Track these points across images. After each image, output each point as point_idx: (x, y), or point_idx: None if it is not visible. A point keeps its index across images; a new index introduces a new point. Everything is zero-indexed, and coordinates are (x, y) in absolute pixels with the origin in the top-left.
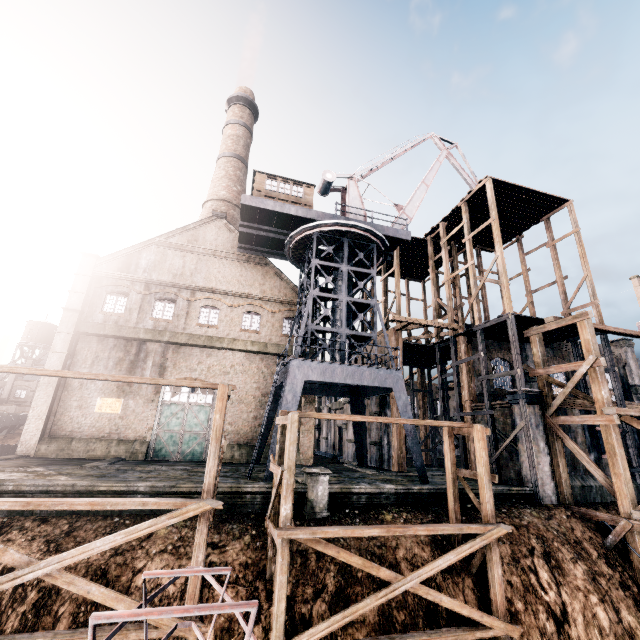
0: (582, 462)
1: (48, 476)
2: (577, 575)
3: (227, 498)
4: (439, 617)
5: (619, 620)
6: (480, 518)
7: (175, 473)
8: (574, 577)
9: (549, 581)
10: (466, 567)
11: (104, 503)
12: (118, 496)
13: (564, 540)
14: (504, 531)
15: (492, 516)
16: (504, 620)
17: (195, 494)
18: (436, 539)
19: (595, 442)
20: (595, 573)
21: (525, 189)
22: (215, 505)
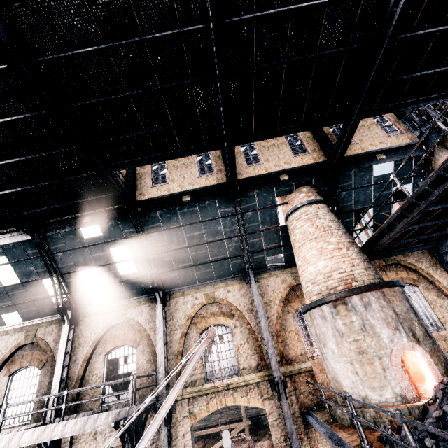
0: None
1: None
2: None
3: (255, 419)
4: None
5: None
6: None
7: (231, 412)
8: None
9: None
10: None
11: (215, 429)
12: (215, 427)
13: None
14: None
15: None
16: None
17: (242, 420)
18: None
19: None
20: None
21: None
22: (248, 423)
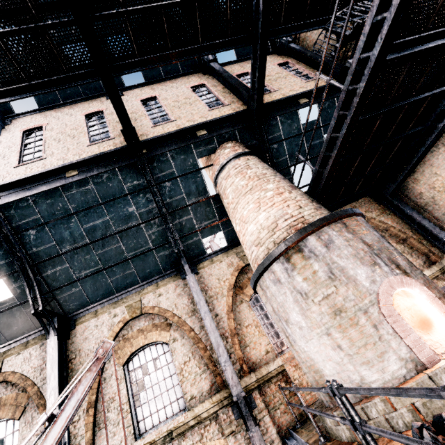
0: None
1: None
2: None
3: None
4: None
5: None
6: None
7: None
8: None
9: None
10: None
11: None
12: None
13: None
14: None
15: None
16: None
17: None
18: None
19: None
20: None
21: None
22: None
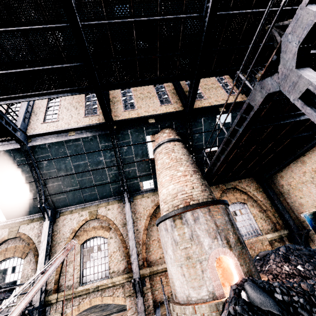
0: None
1: (88, 314)
2: None
3: None
4: None
5: None
6: None
7: None
8: None
9: None
10: None
11: None
12: (109, 315)
13: None
14: None
15: None
16: None
17: None
18: None
19: None
20: None
21: (211, 151)
22: None
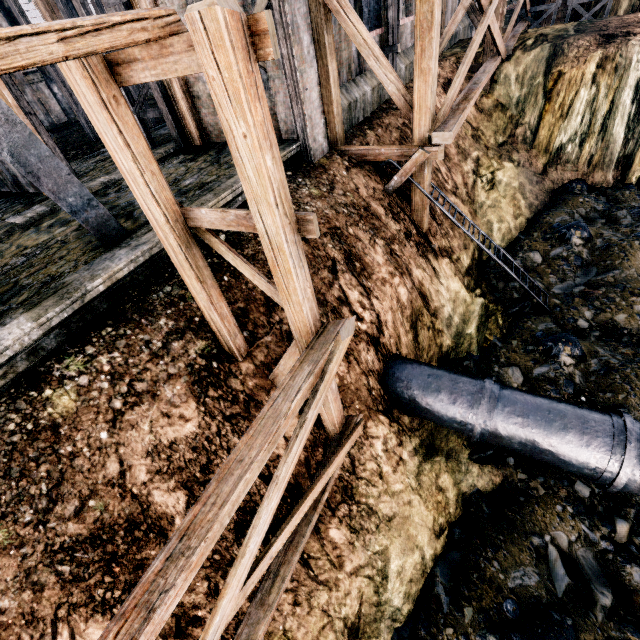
0: (368, 62)
1: None
2: (380, 262)
3: None
4: (258, 502)
5: (413, 283)
6: (251, 258)
7: None
8: (379, 269)
9: (361, 300)
10: (265, 379)
11: None
12: None
13: (356, 216)
14: (348, 341)
15: (314, 318)
16: (342, 425)
17: None
18: (197, 372)
19: (358, 9)
20: (390, 242)
21: None
22: None
